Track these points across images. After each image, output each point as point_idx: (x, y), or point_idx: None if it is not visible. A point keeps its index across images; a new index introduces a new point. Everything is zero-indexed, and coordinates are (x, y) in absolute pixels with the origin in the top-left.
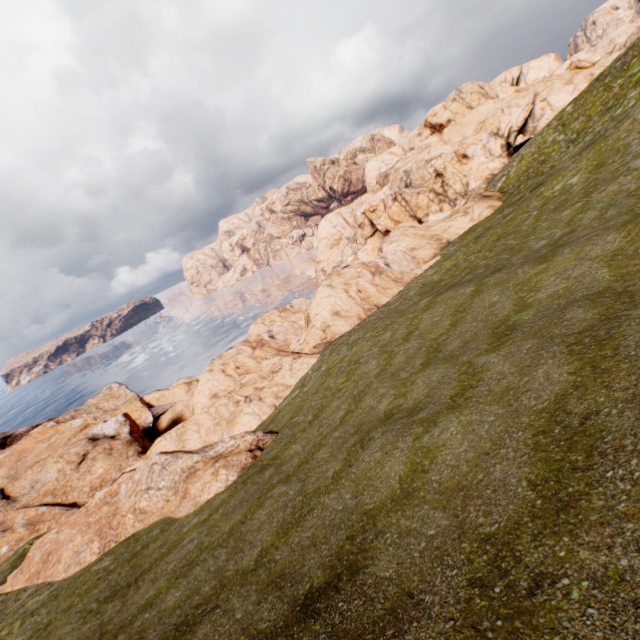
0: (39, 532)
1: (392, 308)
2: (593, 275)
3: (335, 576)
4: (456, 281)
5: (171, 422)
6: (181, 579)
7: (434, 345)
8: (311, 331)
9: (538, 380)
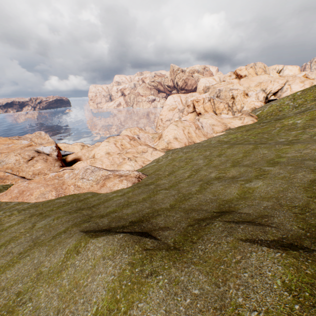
0: (5, 183)
1: (204, 145)
2: (312, 154)
3: (223, 211)
4: (240, 143)
5: (74, 159)
6: (126, 208)
7: (236, 161)
8: (162, 141)
9: (299, 176)
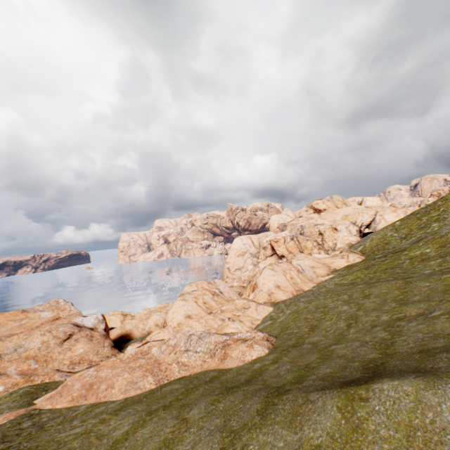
0: (33, 382)
1: (323, 290)
2: None
3: None
4: (374, 281)
5: (119, 336)
6: (313, 369)
7: (397, 299)
8: (260, 293)
9: None
